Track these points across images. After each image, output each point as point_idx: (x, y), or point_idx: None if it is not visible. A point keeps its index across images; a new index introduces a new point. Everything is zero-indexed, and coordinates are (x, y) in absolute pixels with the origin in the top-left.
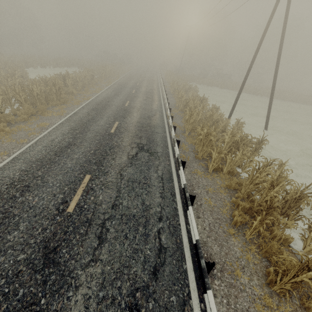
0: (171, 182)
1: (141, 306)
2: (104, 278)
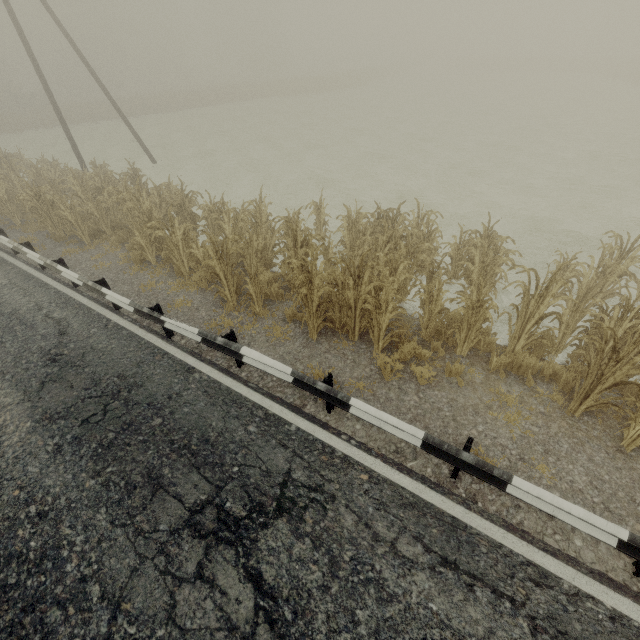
0: (33, 279)
1: (62, 352)
2: (1, 371)
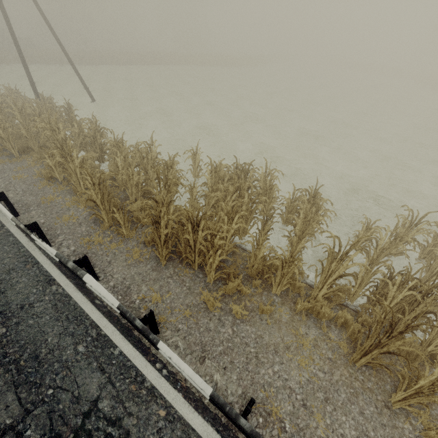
0: None
1: None
2: None
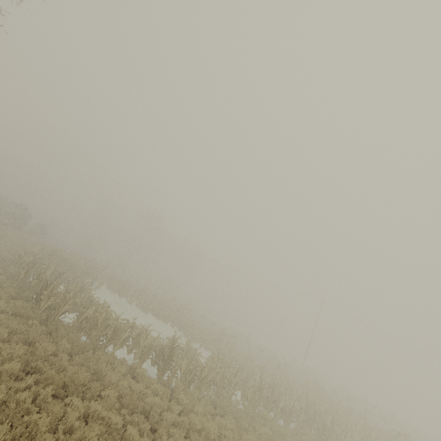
0: None
1: None
2: None
